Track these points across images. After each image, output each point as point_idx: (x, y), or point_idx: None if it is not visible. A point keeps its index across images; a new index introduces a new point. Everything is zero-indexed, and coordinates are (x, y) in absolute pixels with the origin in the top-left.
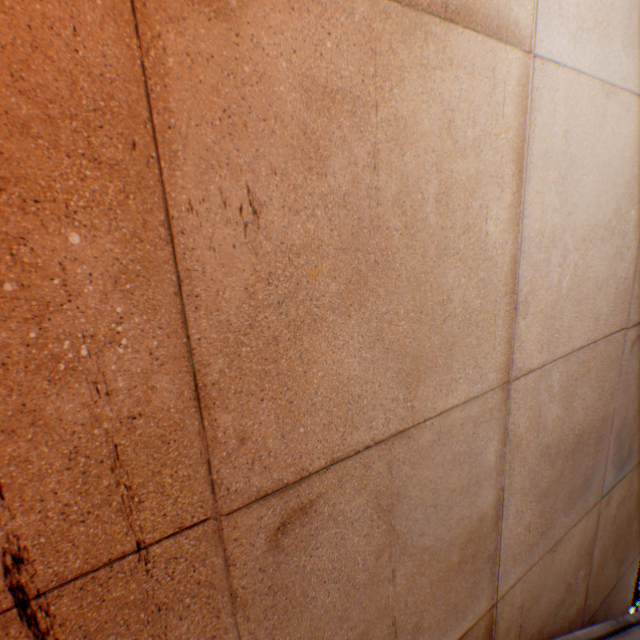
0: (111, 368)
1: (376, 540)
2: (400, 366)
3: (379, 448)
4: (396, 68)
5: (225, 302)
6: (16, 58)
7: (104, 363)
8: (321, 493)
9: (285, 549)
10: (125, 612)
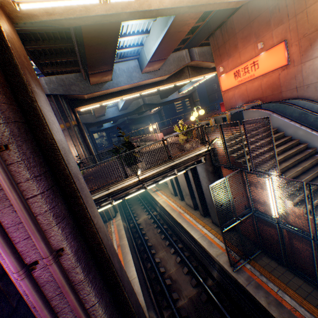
0: (299, 80)
1: (314, 90)
2: (315, 78)
3: (314, 83)
4: (314, 62)
5: (303, 76)
6: (297, 71)
7: (298, 79)
8: (309, 86)
9: (306, 89)
10: (298, 90)
